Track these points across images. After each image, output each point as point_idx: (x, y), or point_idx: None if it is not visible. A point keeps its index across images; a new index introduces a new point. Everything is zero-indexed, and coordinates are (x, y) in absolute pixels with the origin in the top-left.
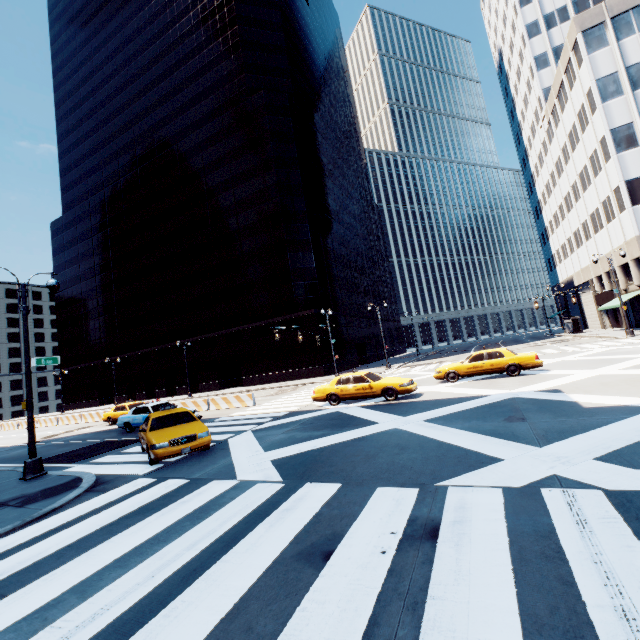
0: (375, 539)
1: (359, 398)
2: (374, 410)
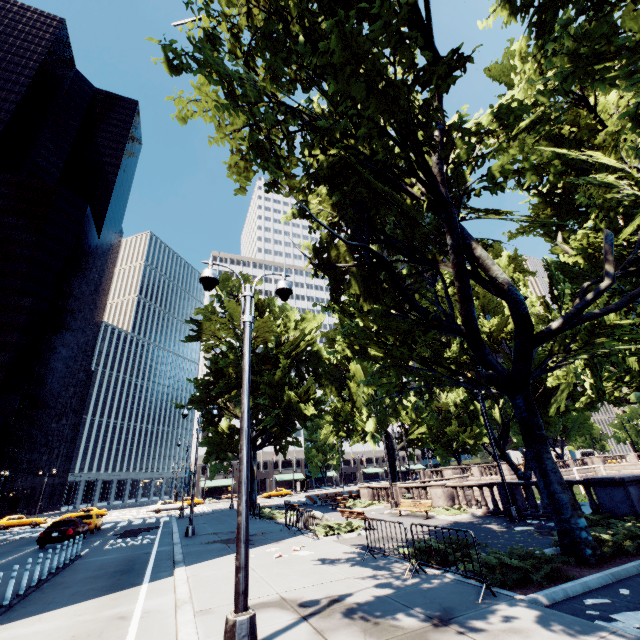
0: (26, 534)
1: (17, 526)
2: (24, 529)
